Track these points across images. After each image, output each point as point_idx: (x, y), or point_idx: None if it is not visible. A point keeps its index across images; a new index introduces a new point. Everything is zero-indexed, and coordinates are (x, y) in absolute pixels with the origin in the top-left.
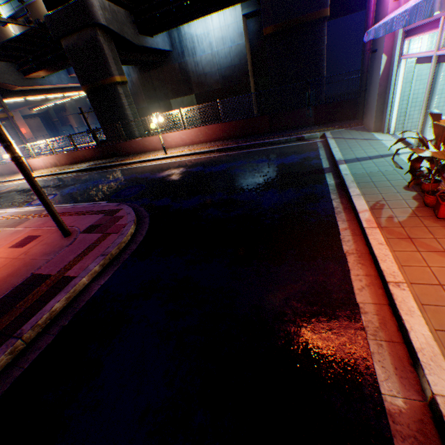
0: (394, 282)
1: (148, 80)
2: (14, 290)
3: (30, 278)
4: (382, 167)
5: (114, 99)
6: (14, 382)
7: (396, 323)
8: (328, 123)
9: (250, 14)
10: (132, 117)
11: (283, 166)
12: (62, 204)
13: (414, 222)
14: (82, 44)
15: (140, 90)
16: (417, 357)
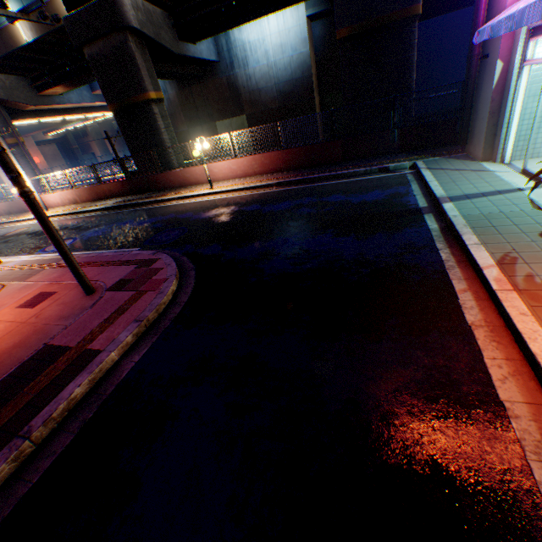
0: None
1: (188, 97)
2: (21, 367)
3: (42, 351)
4: (503, 207)
5: (147, 121)
6: (18, 503)
7: None
8: (418, 150)
9: (316, 16)
10: (169, 143)
11: (365, 205)
12: (83, 251)
13: None
14: (109, 53)
15: (179, 109)
16: None
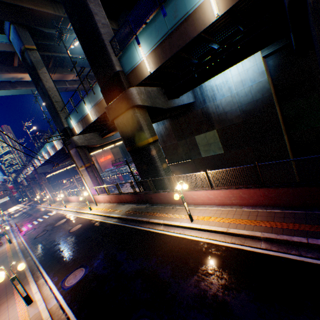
0: None
1: (176, 124)
2: None
3: None
4: None
5: (147, 155)
6: None
7: None
8: None
9: (270, 53)
10: (161, 167)
11: None
12: (74, 314)
13: None
14: (125, 121)
15: (171, 131)
16: None
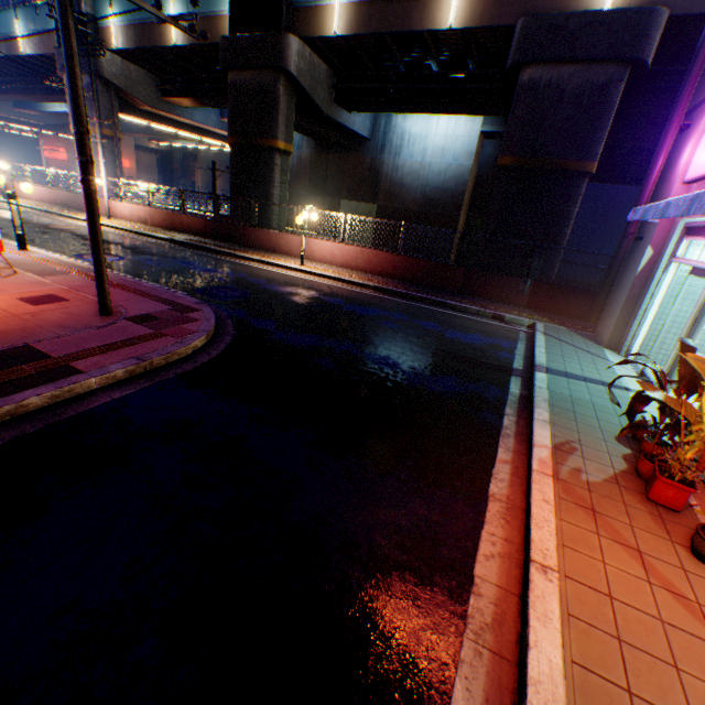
0: (541, 564)
1: (322, 163)
2: None
3: (19, 348)
4: (597, 398)
5: (264, 168)
6: None
7: (519, 630)
8: (547, 312)
9: (492, 134)
10: (278, 200)
11: (456, 343)
12: (123, 273)
13: (610, 490)
14: (254, 86)
15: (307, 171)
16: (526, 691)
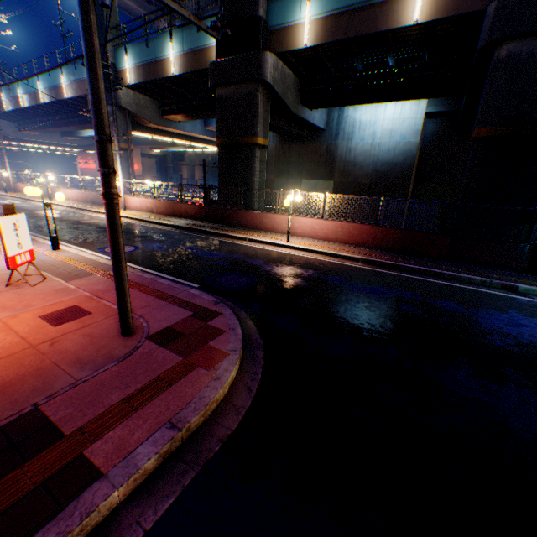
0: None
1: (285, 152)
2: None
3: (23, 418)
4: None
5: (246, 160)
6: None
7: None
8: None
9: (435, 114)
10: (258, 185)
11: (504, 333)
12: (139, 265)
13: None
14: (237, 97)
15: (272, 160)
16: None
